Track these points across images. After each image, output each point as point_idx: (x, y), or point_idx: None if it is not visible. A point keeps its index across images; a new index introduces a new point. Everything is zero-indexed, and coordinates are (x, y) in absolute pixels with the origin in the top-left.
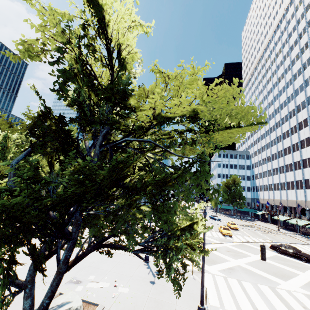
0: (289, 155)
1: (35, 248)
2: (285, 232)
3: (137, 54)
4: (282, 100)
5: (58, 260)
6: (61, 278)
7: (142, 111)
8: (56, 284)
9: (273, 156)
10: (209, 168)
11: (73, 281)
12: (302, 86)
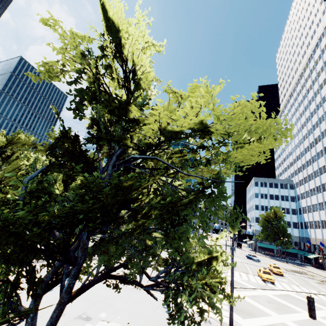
0: None
1: (31, 269)
2: None
3: (152, 75)
4: None
5: (61, 288)
6: (62, 309)
7: (146, 126)
8: (56, 315)
9: (324, 186)
10: (226, 190)
11: (82, 316)
12: None
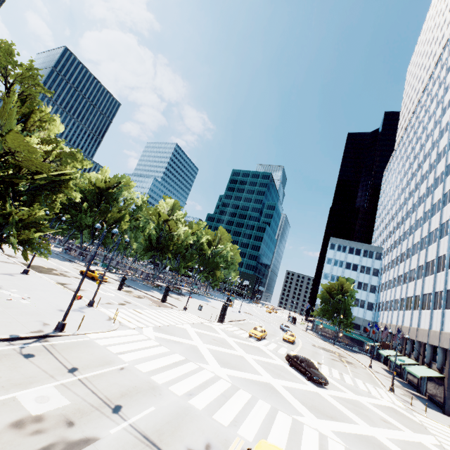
0: (416, 255)
1: None
2: (378, 371)
3: None
4: (424, 168)
5: None
6: None
7: None
8: None
9: (402, 256)
10: None
11: None
12: (445, 148)
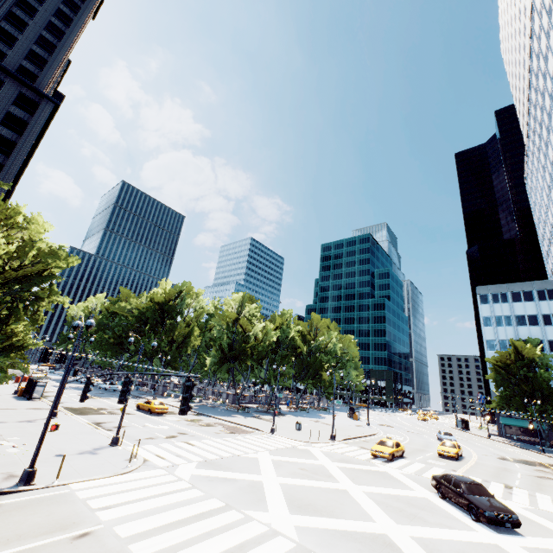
0: None
1: None
2: None
3: None
4: None
5: None
6: None
7: None
8: None
9: None
10: None
11: None
12: None
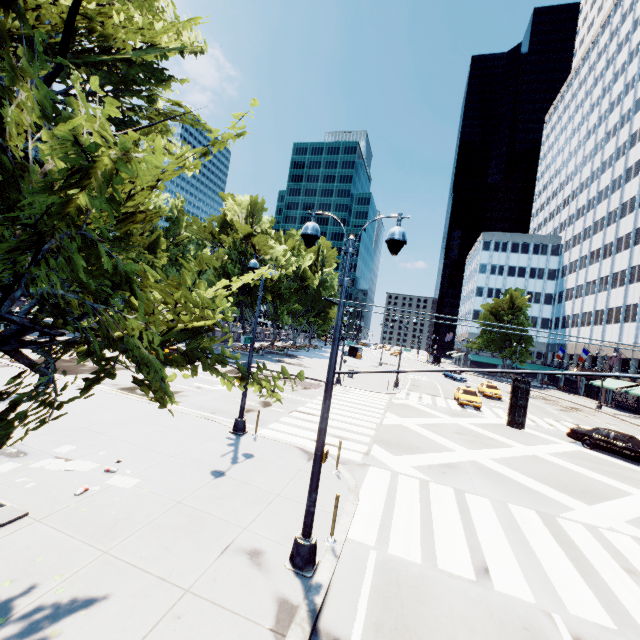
0: None
1: None
2: (613, 412)
3: None
4: None
5: None
6: None
7: None
8: None
9: (622, 243)
10: None
11: (7, 451)
12: None
